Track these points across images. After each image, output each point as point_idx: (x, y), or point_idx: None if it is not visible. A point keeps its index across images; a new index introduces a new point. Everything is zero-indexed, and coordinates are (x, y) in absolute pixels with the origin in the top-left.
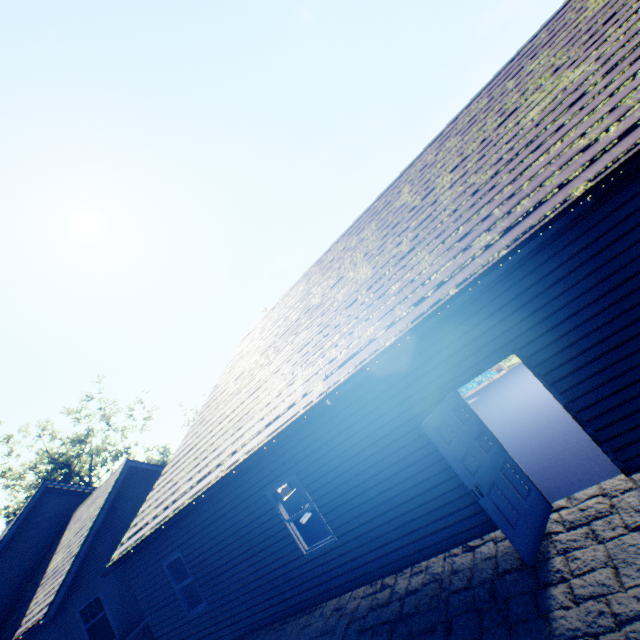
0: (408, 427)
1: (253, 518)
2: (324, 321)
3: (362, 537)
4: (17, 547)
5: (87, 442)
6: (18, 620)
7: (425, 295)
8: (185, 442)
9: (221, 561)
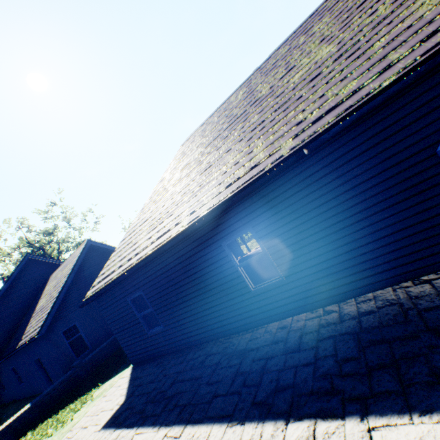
0: (381, 178)
1: (207, 265)
2: (279, 101)
3: (309, 277)
4: (12, 295)
5: (54, 235)
6: (19, 337)
7: (439, 27)
8: (139, 218)
9: (176, 297)
